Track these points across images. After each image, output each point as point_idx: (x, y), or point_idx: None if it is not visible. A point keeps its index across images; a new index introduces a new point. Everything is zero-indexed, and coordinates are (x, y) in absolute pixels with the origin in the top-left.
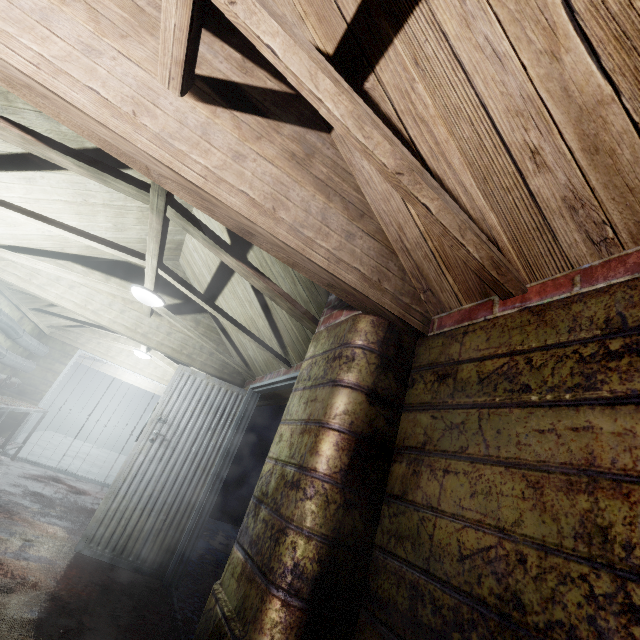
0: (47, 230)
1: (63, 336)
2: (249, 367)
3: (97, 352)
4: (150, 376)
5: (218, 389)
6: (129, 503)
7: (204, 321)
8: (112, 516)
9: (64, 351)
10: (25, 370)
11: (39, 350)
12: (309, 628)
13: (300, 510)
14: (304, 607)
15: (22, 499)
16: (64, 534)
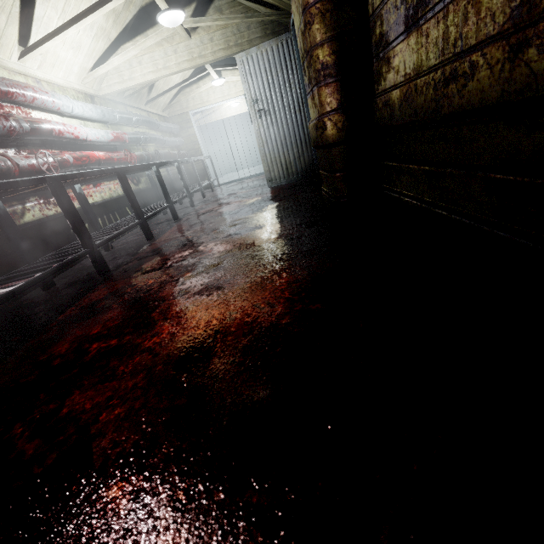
0: (90, 32)
1: (175, 112)
2: (279, 9)
3: (198, 106)
4: (237, 95)
5: (271, 50)
6: (274, 155)
7: (222, 3)
8: (272, 166)
9: (184, 120)
10: (181, 144)
11: (174, 128)
12: (343, 87)
13: (311, 36)
14: (335, 80)
15: (235, 190)
16: (261, 188)
